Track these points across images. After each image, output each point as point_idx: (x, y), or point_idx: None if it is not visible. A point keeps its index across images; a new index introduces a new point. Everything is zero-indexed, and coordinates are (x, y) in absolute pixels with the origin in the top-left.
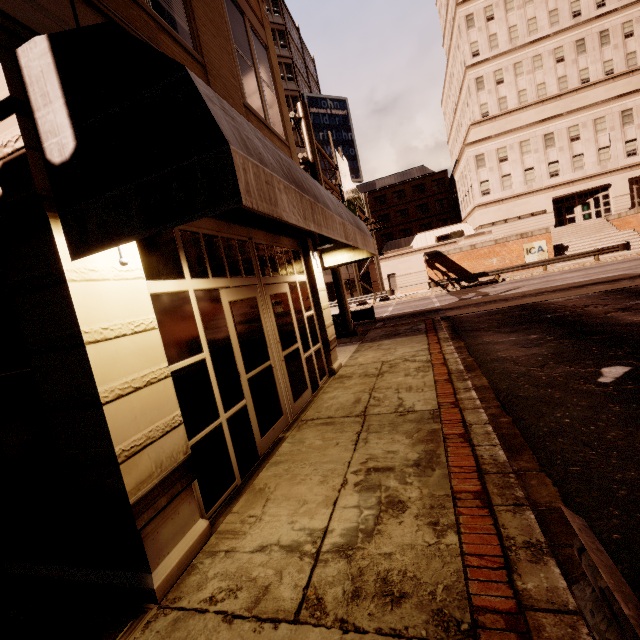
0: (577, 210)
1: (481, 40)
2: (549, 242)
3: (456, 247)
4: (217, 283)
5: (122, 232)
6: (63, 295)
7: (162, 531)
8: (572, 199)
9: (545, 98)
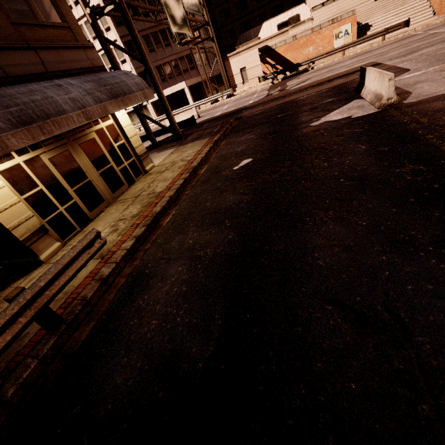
0: None
1: None
2: (354, 24)
3: (281, 40)
4: (37, 153)
5: None
6: None
7: (40, 246)
8: None
9: None
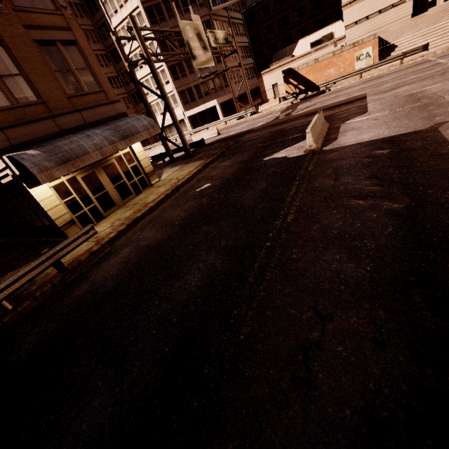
0: None
1: None
2: (375, 47)
3: (304, 63)
4: (74, 174)
5: (32, 186)
6: (32, 195)
7: (69, 231)
8: None
9: None
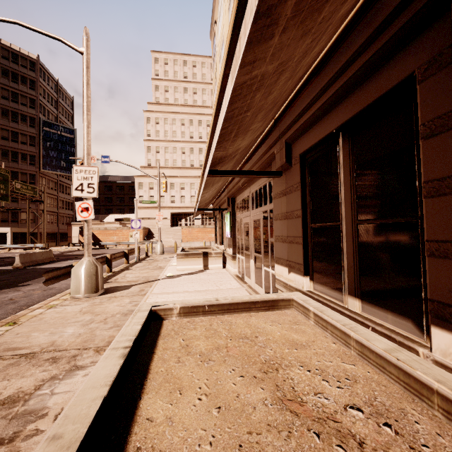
0: (183, 221)
1: (152, 130)
2: (141, 233)
3: (97, 227)
4: None
5: None
6: None
7: None
8: (182, 215)
9: (174, 167)
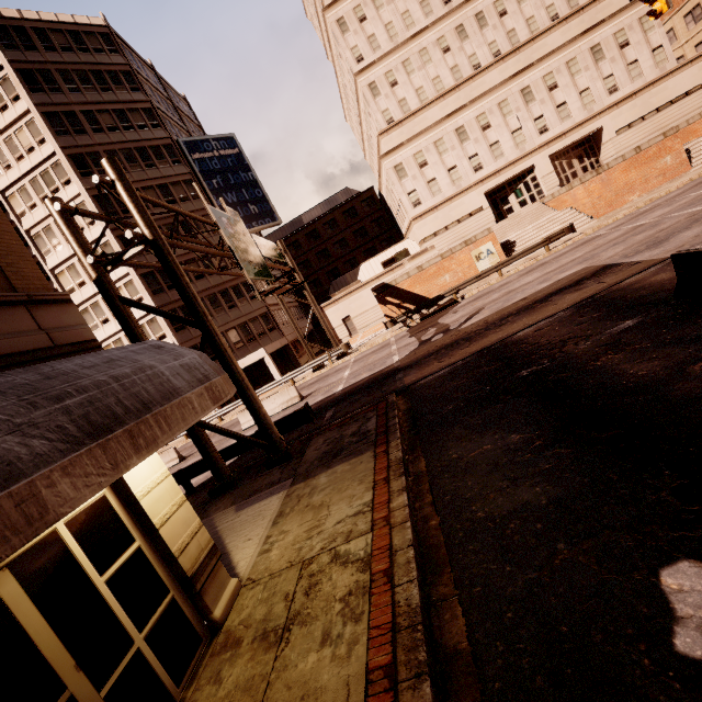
0: (511, 199)
1: (361, 43)
2: (495, 243)
3: (402, 273)
4: None
5: None
6: None
7: None
8: (503, 189)
9: (444, 92)
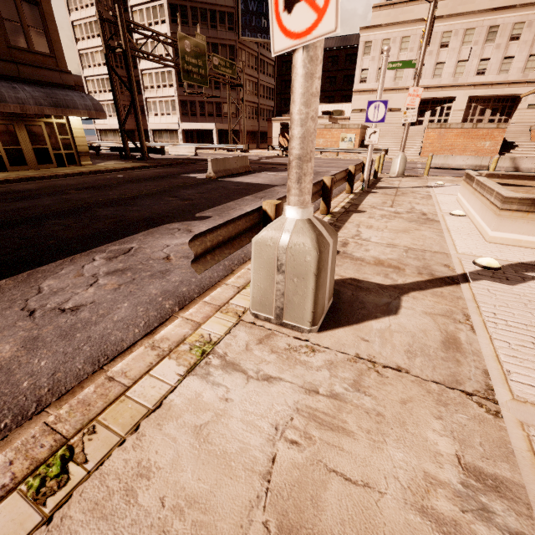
0: (427, 115)
1: None
2: (357, 136)
3: None
4: None
5: None
6: None
7: None
8: (427, 104)
9: None
